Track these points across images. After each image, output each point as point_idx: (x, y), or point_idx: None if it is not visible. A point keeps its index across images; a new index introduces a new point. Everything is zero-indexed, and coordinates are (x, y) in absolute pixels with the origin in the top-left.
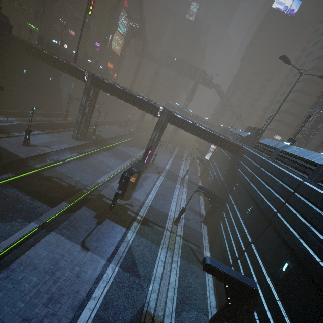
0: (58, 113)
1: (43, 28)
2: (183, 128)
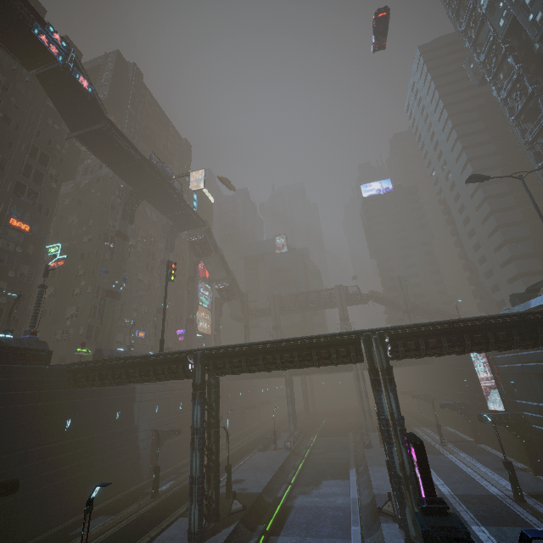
0: (136, 490)
1: (101, 340)
2: (437, 350)
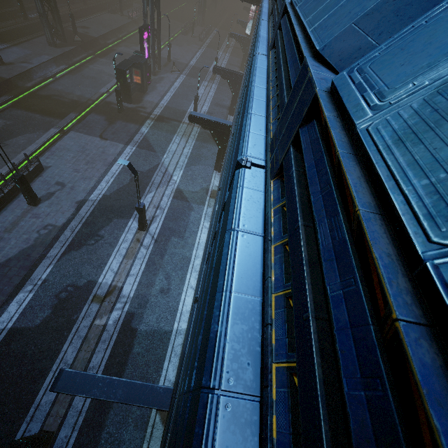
0: (11, 11)
1: None
2: None
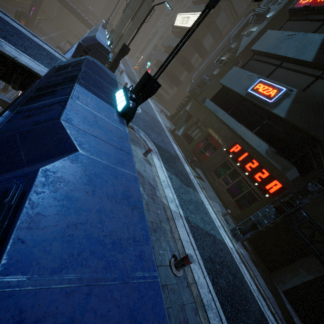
0: None
1: None
2: (58, 0)
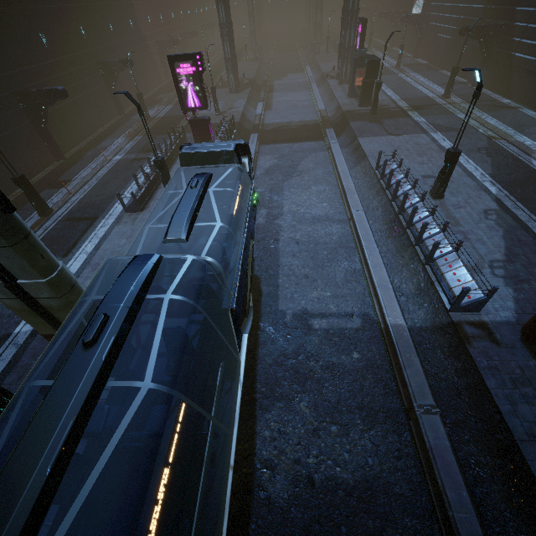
0: (166, 85)
1: None
2: None
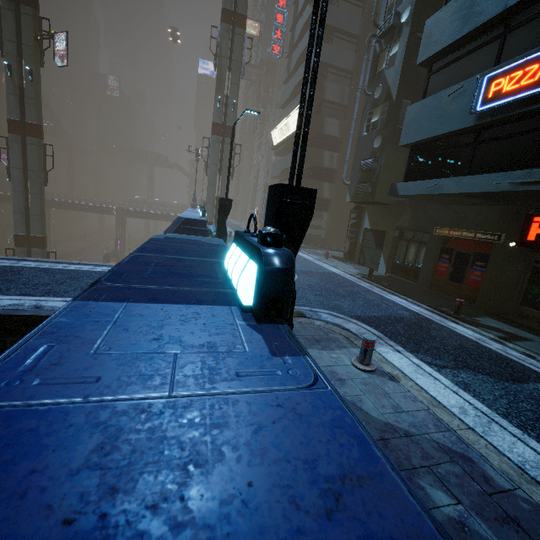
0: None
1: None
2: (139, 217)
